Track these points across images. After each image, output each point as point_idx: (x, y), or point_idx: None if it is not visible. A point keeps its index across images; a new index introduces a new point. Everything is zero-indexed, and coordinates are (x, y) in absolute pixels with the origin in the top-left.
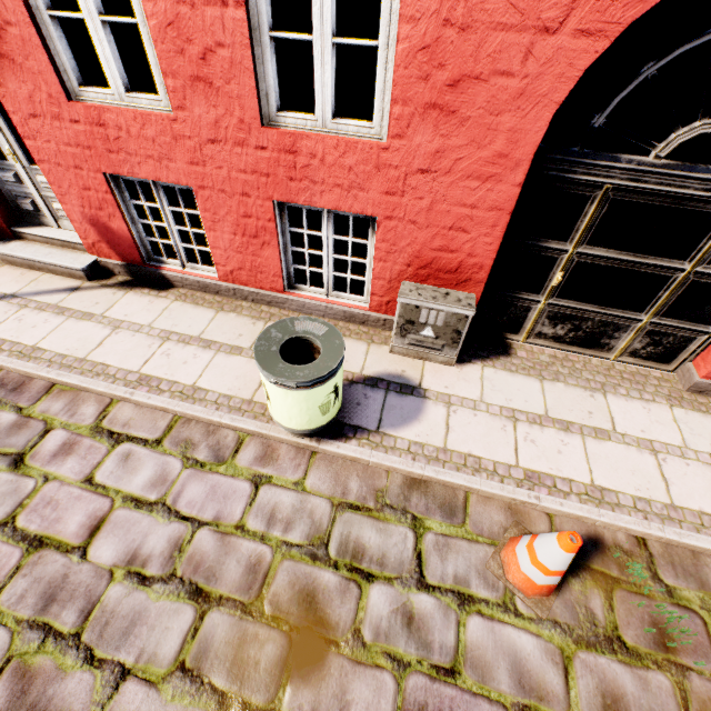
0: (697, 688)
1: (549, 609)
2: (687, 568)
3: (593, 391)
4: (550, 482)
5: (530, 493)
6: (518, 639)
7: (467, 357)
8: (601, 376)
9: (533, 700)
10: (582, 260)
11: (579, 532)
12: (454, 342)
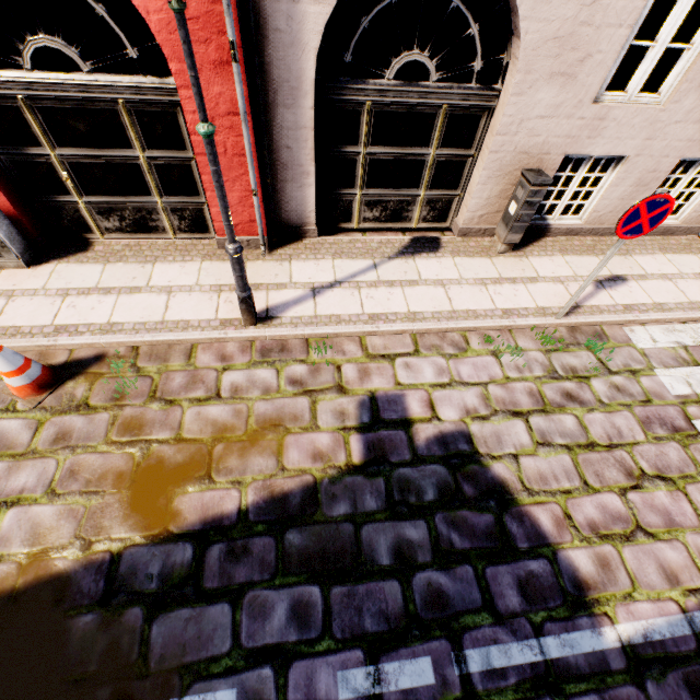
0: (127, 413)
1: (39, 402)
2: (160, 355)
3: (147, 263)
4: (74, 329)
5: (51, 339)
6: (8, 424)
7: (46, 259)
8: (160, 251)
9: (4, 451)
10: (70, 161)
11: (91, 355)
12: (4, 247)
